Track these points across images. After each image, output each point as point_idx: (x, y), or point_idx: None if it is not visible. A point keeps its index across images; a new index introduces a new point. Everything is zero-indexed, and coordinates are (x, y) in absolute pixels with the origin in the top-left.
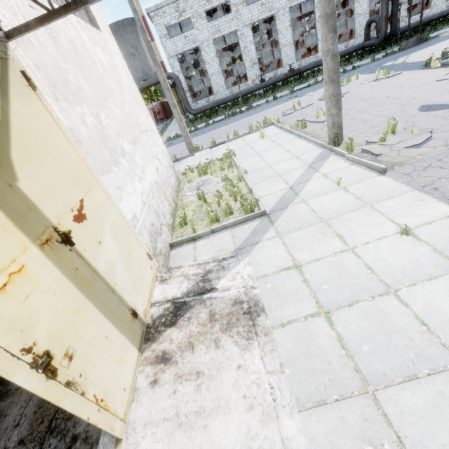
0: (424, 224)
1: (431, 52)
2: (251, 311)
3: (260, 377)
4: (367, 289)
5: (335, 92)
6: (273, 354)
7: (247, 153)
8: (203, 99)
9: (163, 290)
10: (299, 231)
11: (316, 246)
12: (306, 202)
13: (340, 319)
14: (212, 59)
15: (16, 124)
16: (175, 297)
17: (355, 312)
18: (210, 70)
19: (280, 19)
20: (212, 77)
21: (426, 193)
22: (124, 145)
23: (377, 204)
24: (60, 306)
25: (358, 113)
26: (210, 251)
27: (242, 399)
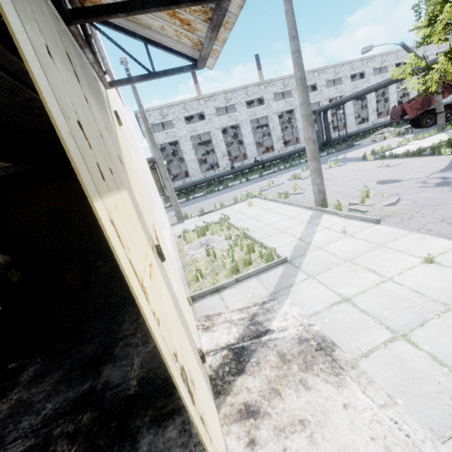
0: (439, 254)
1: (362, 152)
2: (323, 347)
3: (376, 413)
4: (428, 309)
5: (318, 167)
6: (373, 386)
7: (240, 217)
8: (179, 181)
9: (211, 338)
10: (330, 271)
11: (355, 281)
12: (322, 248)
13: (421, 339)
14: (189, 150)
15: (120, 144)
16: (230, 343)
17: (430, 330)
18: (187, 158)
19: (244, 127)
20: (188, 163)
21: (424, 234)
22: (153, 195)
23: (389, 244)
24: (174, 319)
25: (328, 187)
26: (241, 299)
27: (371, 442)
